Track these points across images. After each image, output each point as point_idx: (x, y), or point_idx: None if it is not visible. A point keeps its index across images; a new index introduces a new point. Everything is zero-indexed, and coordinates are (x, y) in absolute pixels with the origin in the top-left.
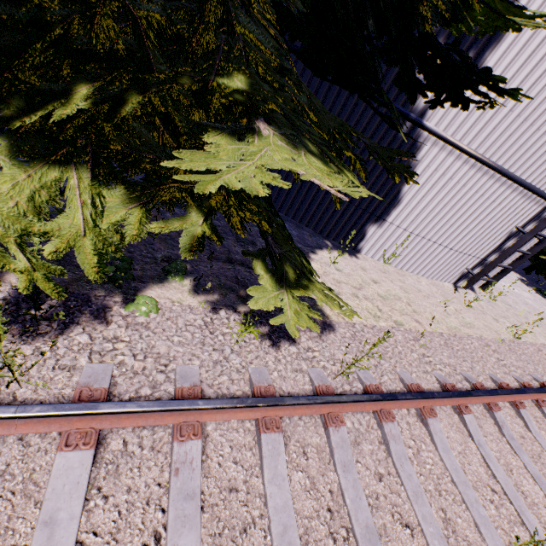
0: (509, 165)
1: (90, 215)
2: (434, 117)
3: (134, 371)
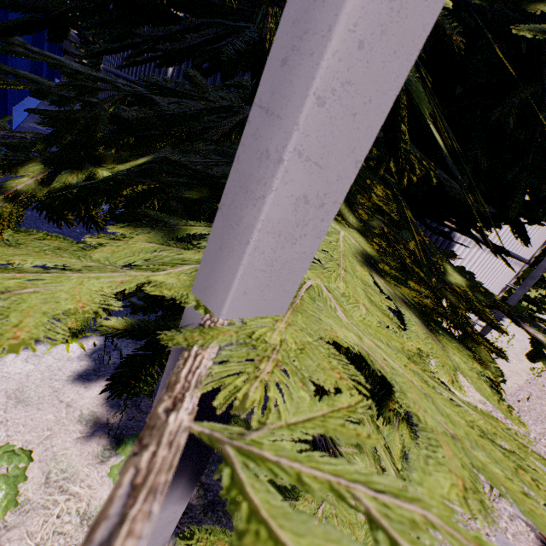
0: (509, 247)
1: (390, 461)
2: None
3: None
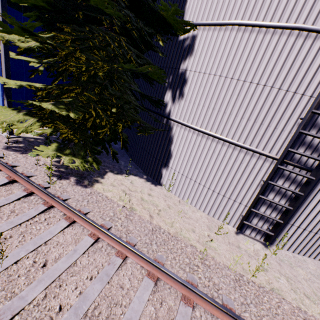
0: (220, 133)
1: (28, 125)
2: (174, 114)
3: (8, 159)
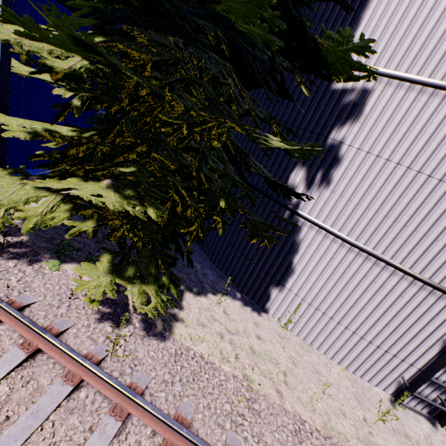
0: (391, 255)
1: (47, 210)
2: (306, 208)
3: (10, 285)
